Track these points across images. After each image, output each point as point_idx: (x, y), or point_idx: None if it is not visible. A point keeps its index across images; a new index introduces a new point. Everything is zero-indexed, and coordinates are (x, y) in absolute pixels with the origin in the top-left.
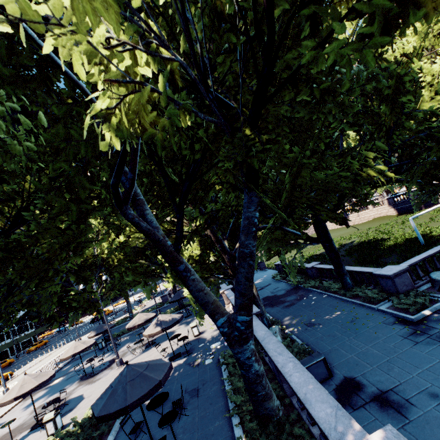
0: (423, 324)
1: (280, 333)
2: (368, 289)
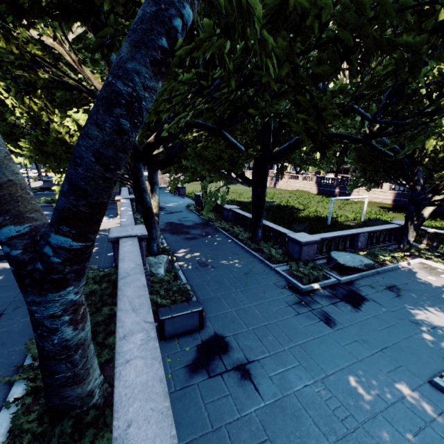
0: (309, 296)
1: (166, 265)
2: (273, 248)
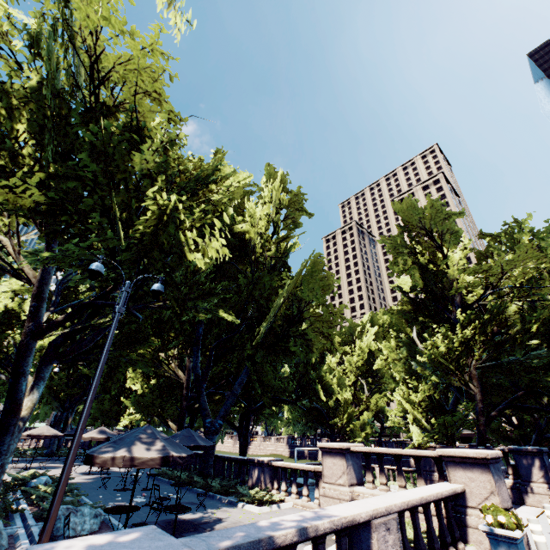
0: None
1: None
2: None
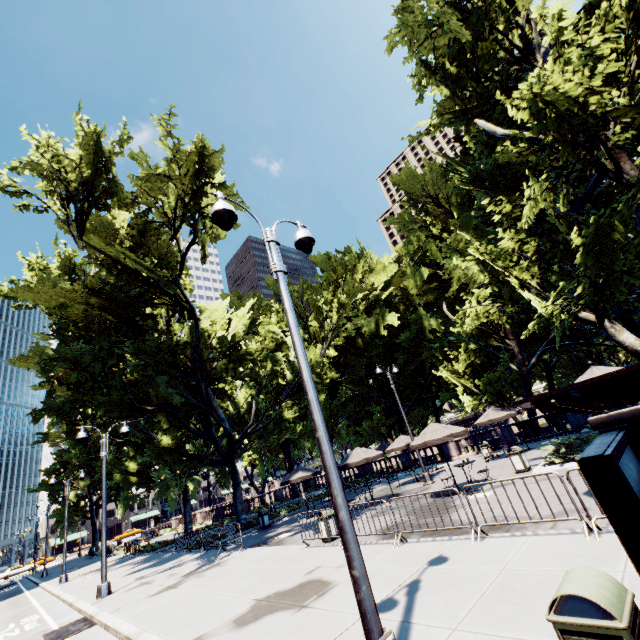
0: None
1: None
2: None
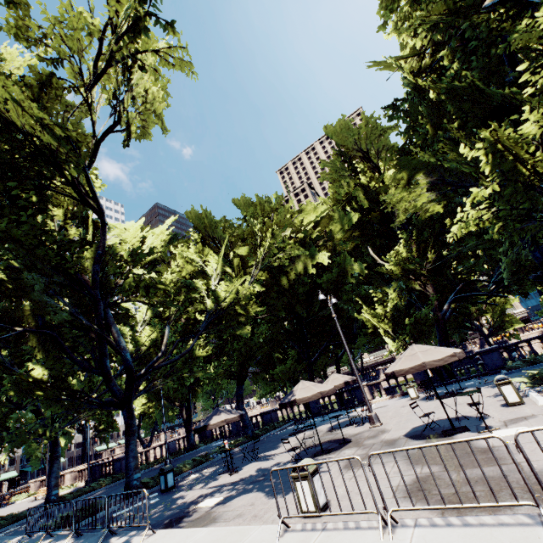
0: None
1: None
2: None
